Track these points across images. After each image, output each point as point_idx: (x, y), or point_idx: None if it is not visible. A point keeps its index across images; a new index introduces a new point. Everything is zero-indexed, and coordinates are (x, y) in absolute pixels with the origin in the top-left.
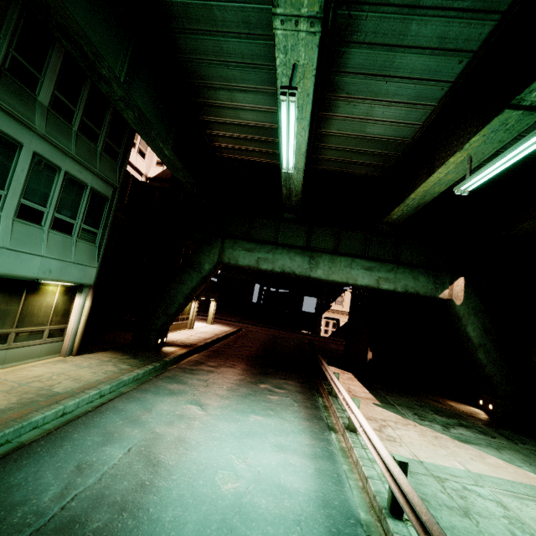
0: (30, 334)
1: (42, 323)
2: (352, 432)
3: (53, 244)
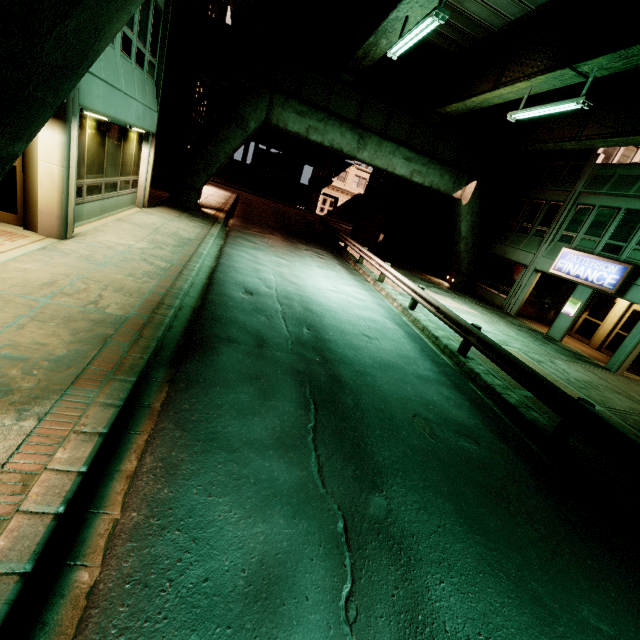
0: (125, 183)
1: (129, 173)
2: (380, 282)
3: (138, 84)
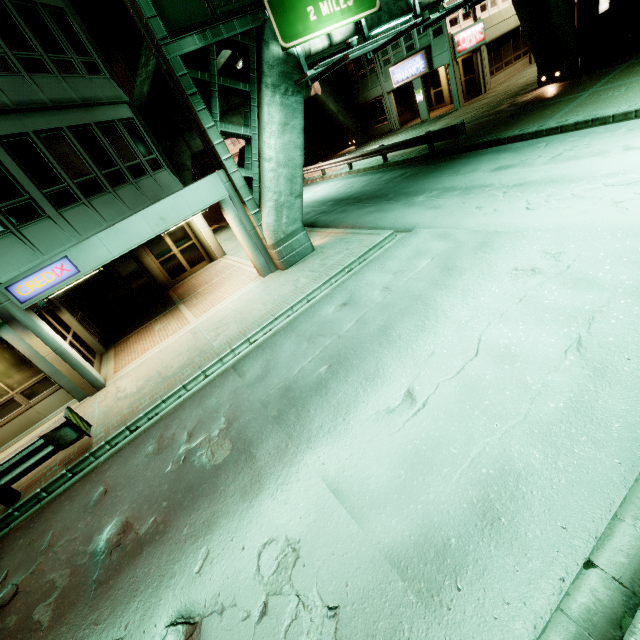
0: None
1: None
2: (325, 175)
3: None
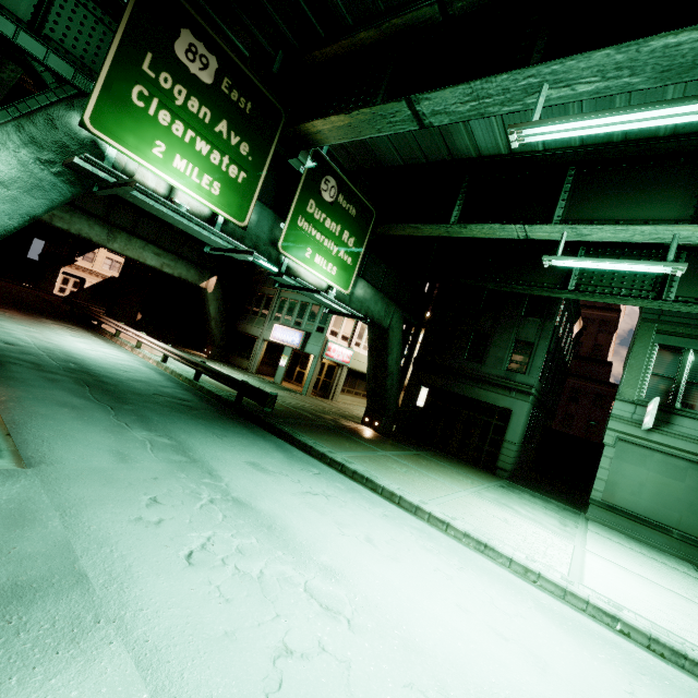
0: None
1: None
2: (138, 349)
3: None
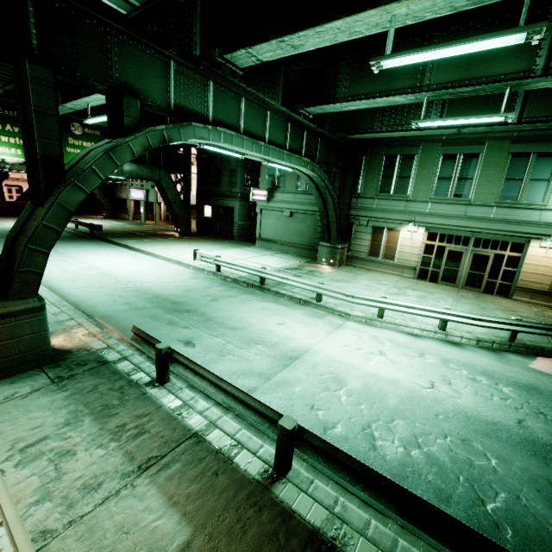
0: None
1: None
2: None
3: None
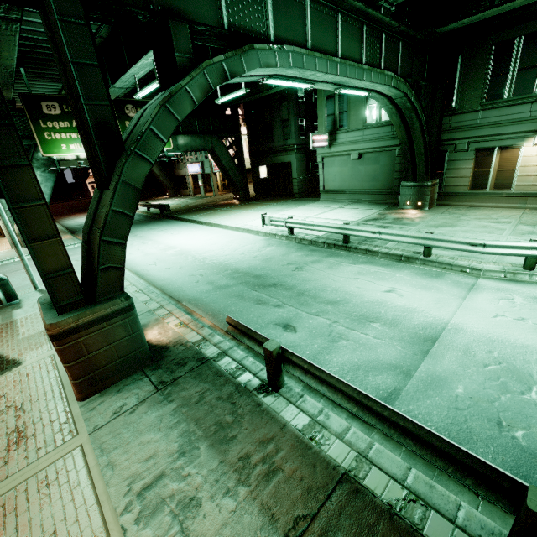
0: None
1: None
2: None
3: None
